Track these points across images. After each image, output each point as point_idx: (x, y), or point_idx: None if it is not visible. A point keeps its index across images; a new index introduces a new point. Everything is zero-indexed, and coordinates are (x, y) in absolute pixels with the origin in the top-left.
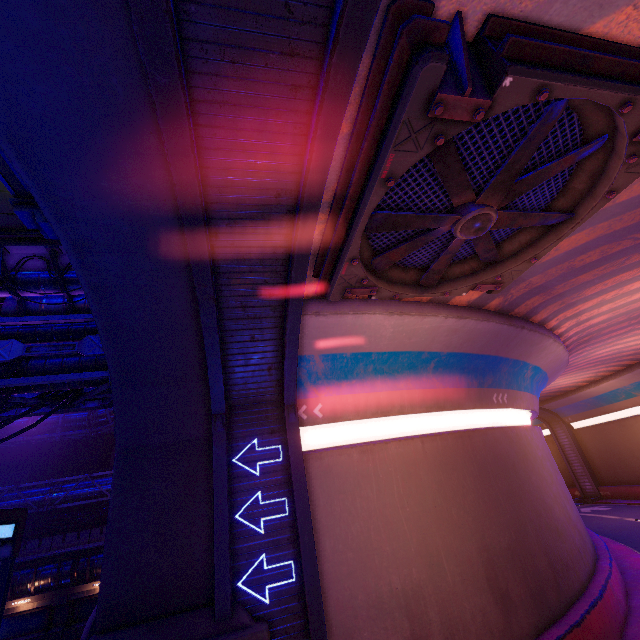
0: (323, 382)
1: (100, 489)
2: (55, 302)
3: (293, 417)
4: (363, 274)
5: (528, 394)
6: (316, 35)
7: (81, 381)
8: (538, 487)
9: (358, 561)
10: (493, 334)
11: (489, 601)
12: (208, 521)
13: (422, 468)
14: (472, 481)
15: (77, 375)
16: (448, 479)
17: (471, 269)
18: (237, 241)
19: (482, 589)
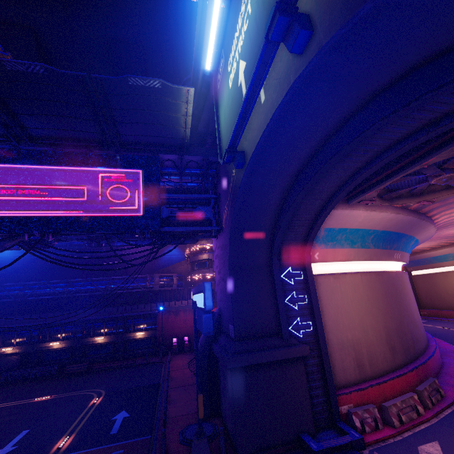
0: (321, 242)
1: (136, 285)
2: (171, 185)
3: (309, 258)
4: (375, 195)
5: (408, 254)
6: (434, 119)
7: (193, 230)
8: (409, 303)
9: (333, 326)
10: (408, 222)
11: (387, 349)
12: (273, 302)
13: (360, 288)
14: (382, 297)
15: (198, 228)
16: (372, 294)
17: (420, 192)
18: (326, 177)
19: (384, 344)
